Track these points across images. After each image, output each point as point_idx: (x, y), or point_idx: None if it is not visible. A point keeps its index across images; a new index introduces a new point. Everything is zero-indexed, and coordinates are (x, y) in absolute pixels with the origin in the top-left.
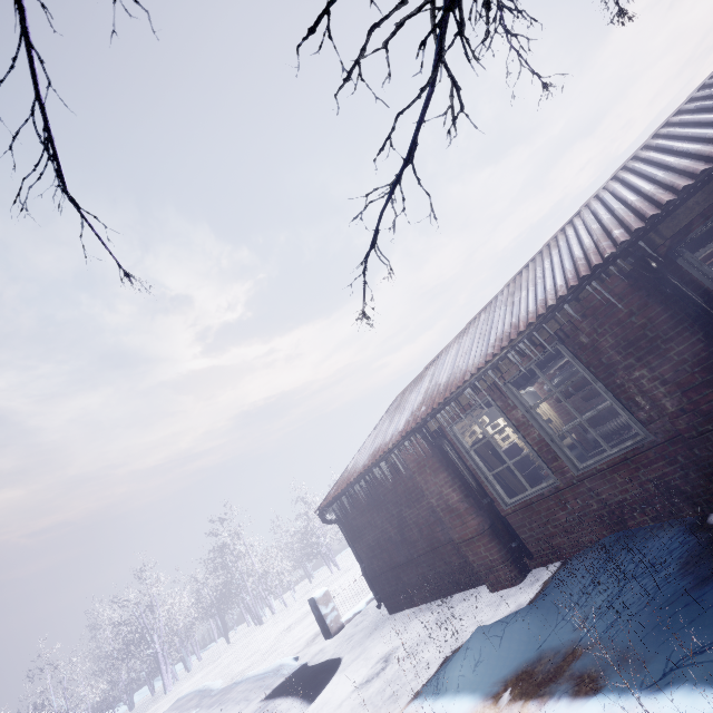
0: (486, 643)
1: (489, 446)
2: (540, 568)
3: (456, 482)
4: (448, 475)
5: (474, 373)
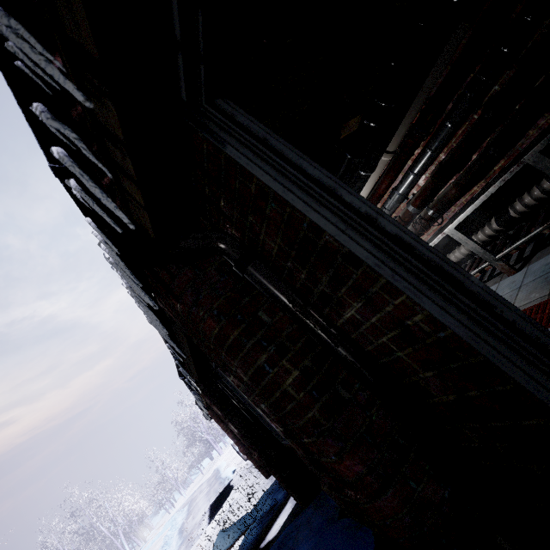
0: (220, 541)
1: None
2: None
3: (228, 428)
4: (223, 425)
5: None
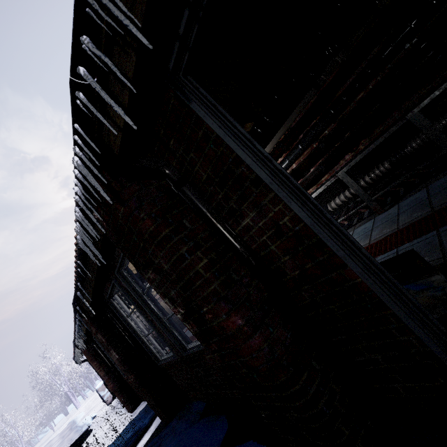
0: None
1: None
2: (145, 401)
3: (101, 366)
4: (97, 362)
5: (74, 329)
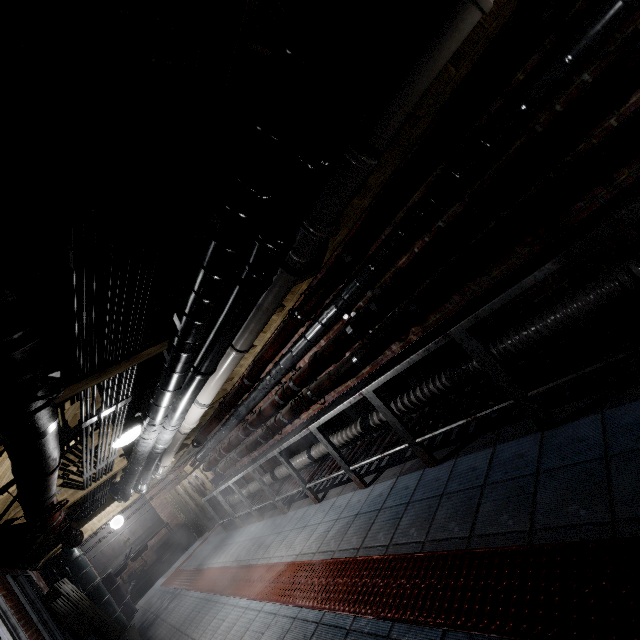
0: None
1: (54, 597)
2: None
3: None
4: None
5: None
